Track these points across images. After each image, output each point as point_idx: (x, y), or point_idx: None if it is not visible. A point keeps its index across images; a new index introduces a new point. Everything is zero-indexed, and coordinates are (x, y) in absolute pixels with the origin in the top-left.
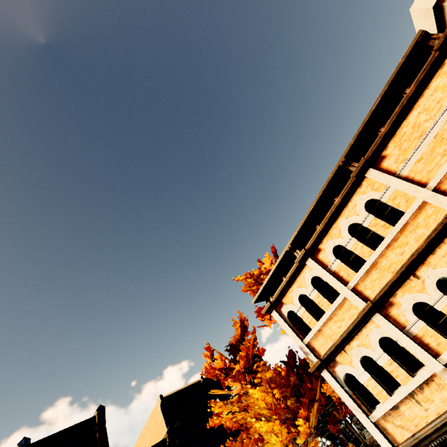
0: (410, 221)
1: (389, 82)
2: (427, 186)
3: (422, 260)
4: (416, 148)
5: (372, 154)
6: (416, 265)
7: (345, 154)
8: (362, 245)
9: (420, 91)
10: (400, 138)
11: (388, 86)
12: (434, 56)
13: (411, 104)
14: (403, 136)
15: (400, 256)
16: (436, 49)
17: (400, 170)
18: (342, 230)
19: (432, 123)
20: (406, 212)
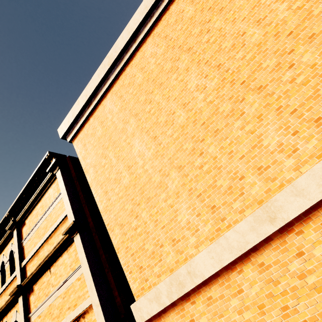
0: (14, 280)
1: (32, 176)
2: (22, 262)
3: (7, 313)
4: (31, 230)
5: (21, 218)
6: (3, 315)
7: (9, 210)
8: (0, 280)
9: (44, 192)
10: (32, 217)
11: (32, 178)
12: (50, 173)
13: (40, 197)
14: (33, 216)
15: (4, 302)
16: (47, 171)
17: (23, 240)
18: (0, 262)
19: (39, 219)
20: (13, 274)
